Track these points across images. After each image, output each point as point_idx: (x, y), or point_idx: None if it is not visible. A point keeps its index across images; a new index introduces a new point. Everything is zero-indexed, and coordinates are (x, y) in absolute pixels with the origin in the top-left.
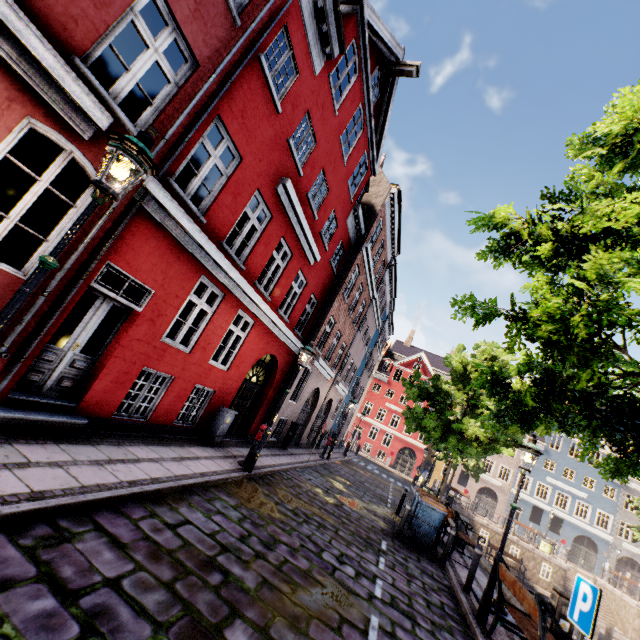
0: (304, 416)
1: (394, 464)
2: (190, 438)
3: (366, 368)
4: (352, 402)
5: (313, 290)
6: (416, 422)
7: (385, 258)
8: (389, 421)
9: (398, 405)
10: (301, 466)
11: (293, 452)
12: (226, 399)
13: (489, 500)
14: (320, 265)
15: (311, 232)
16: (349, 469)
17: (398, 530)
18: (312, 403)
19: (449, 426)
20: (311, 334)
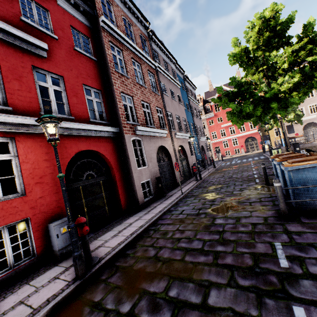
0: (168, 167)
1: (247, 150)
2: (30, 273)
3: (194, 116)
4: (190, 138)
5: (80, 82)
6: (239, 117)
7: (141, 33)
8: (229, 133)
9: (228, 122)
10: (175, 203)
11: (171, 194)
12: (59, 212)
13: (313, 129)
14: (64, 56)
15: (3, 21)
16: (219, 174)
17: (282, 211)
18: (167, 157)
19: (264, 100)
20: (115, 116)
